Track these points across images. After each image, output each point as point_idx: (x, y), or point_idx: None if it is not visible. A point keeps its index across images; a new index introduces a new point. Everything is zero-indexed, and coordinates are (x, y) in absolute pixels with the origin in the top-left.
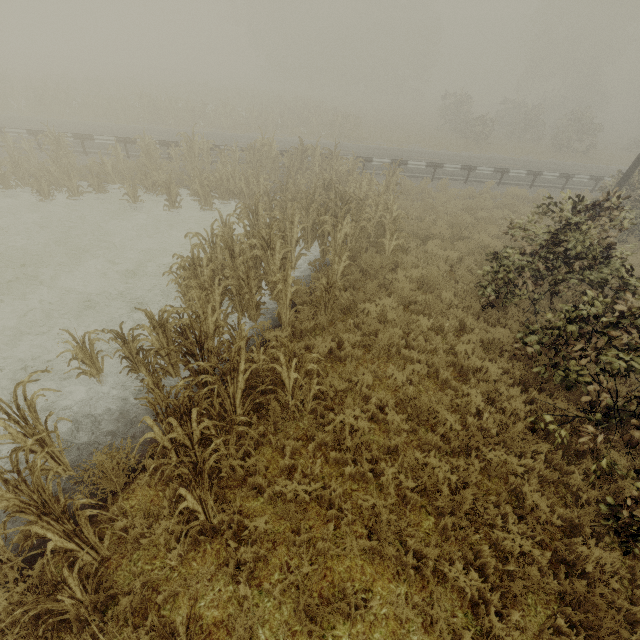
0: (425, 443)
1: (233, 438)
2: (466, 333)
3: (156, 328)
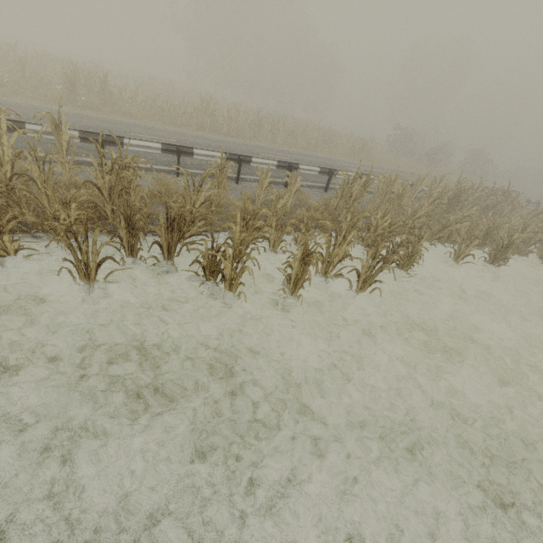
0: None
1: None
2: None
3: None
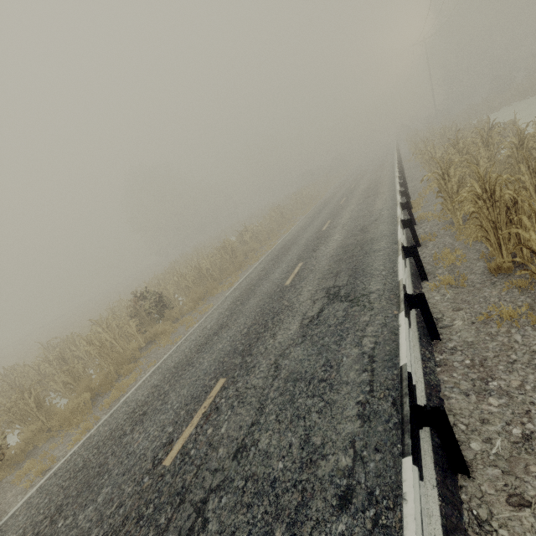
0: None
1: None
2: None
3: None
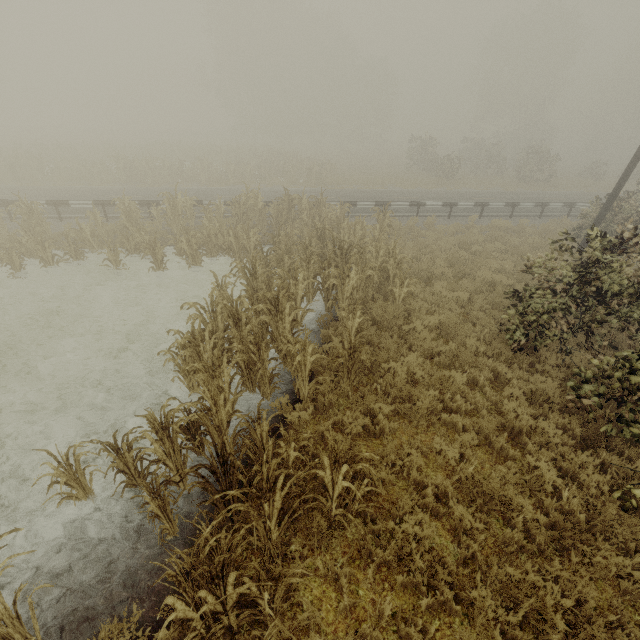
0: (503, 541)
1: (279, 591)
2: (501, 383)
3: (159, 433)
